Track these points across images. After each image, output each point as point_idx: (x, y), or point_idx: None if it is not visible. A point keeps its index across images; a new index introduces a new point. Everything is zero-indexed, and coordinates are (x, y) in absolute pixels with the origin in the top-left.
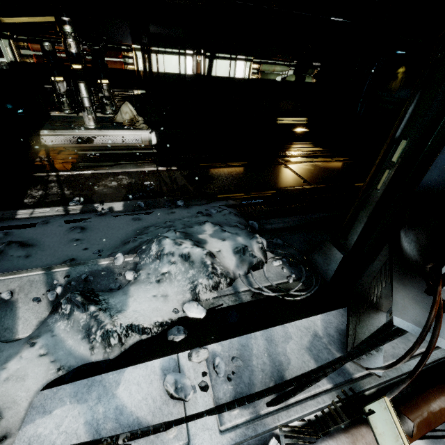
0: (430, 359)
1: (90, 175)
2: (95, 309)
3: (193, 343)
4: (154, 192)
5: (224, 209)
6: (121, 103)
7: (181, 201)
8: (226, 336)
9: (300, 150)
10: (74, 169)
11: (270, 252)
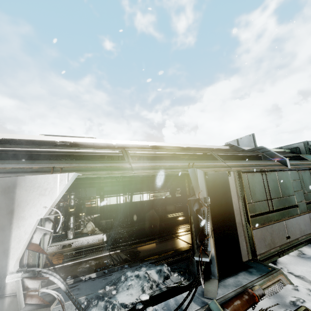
0: (236, 292)
1: (72, 264)
2: (107, 298)
3: (146, 307)
4: (110, 265)
5: (149, 263)
6: (86, 222)
7: (126, 265)
8: (159, 302)
9: (183, 228)
10: (63, 262)
11: (172, 271)
